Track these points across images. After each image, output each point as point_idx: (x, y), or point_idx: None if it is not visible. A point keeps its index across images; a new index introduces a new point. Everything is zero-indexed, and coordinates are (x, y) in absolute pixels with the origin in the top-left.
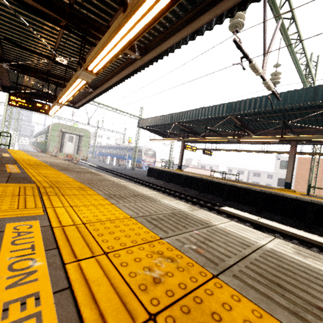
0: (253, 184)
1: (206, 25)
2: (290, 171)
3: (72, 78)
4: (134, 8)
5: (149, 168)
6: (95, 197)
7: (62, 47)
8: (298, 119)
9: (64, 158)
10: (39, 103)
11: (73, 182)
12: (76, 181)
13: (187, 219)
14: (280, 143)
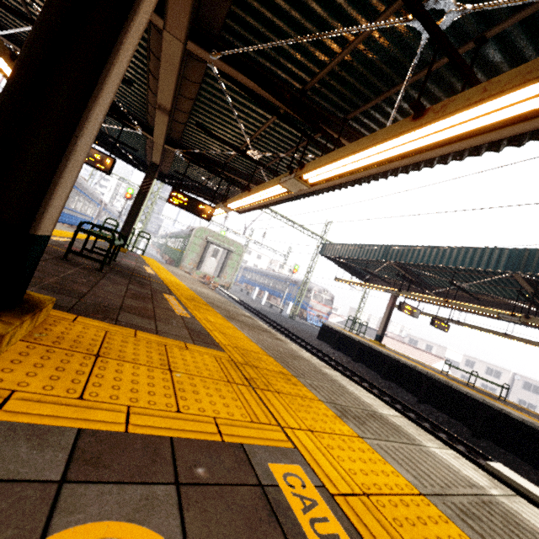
0: None
1: (533, 133)
2: None
3: (267, 182)
4: (444, 118)
5: (323, 325)
6: (321, 408)
7: (260, 138)
8: None
9: (199, 279)
10: (203, 204)
11: (265, 357)
12: (266, 354)
13: (523, 531)
14: None
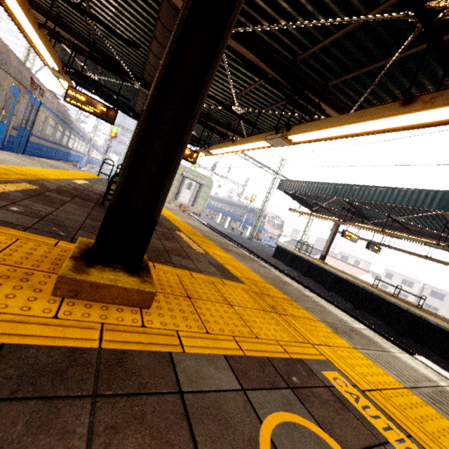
0: None
1: None
2: None
3: (252, 137)
4: (432, 109)
5: (278, 247)
6: (322, 327)
7: (244, 95)
8: None
9: (176, 208)
10: (189, 150)
11: (267, 285)
12: (267, 283)
13: None
14: None
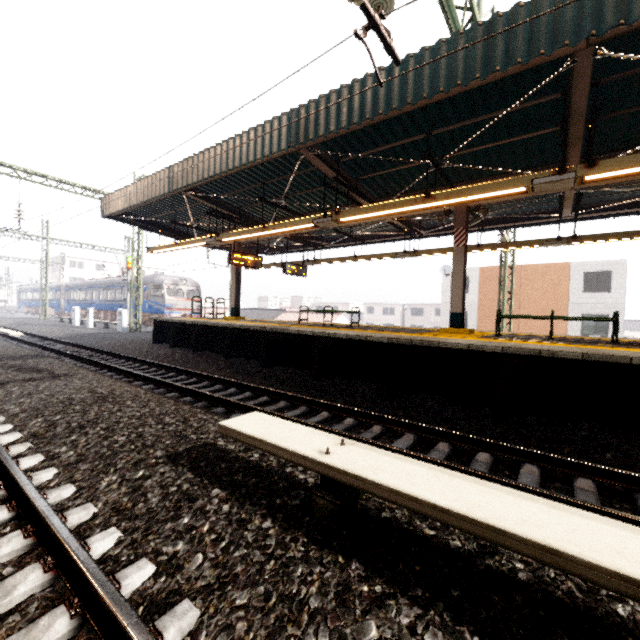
0: (389, 329)
1: None
2: (458, 286)
3: None
4: None
5: (155, 322)
6: None
7: None
8: (460, 147)
9: None
10: None
11: None
12: None
13: None
14: (441, 232)
